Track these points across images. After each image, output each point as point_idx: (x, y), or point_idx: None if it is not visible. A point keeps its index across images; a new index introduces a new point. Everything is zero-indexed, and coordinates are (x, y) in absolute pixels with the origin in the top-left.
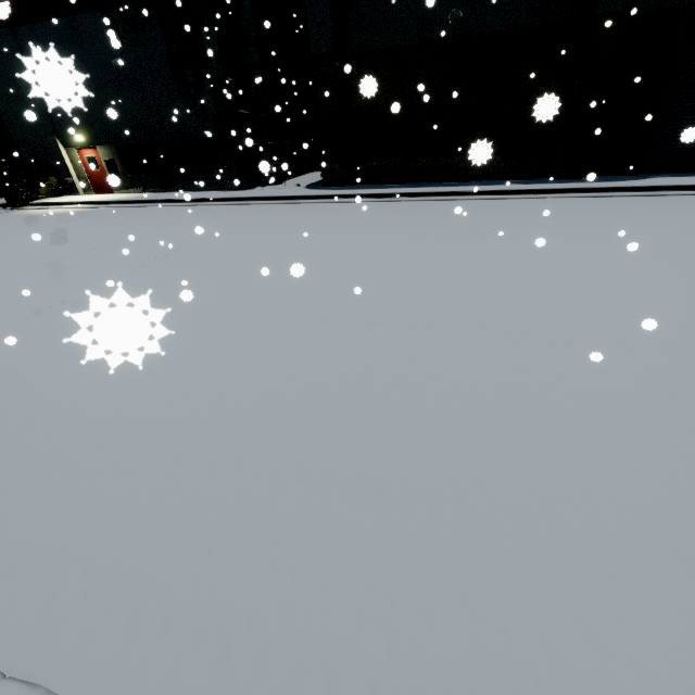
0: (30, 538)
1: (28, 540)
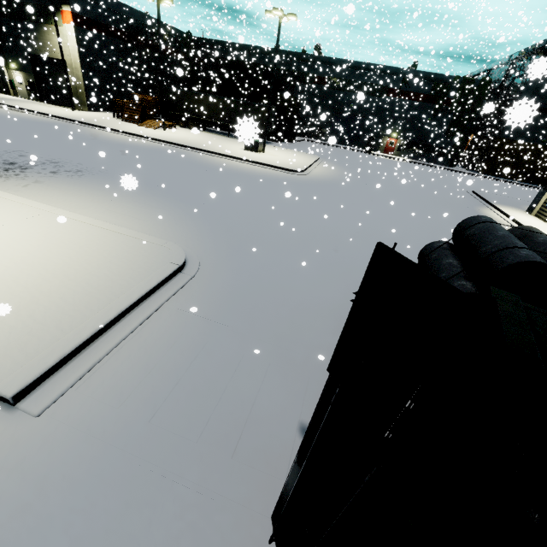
0: None
1: None
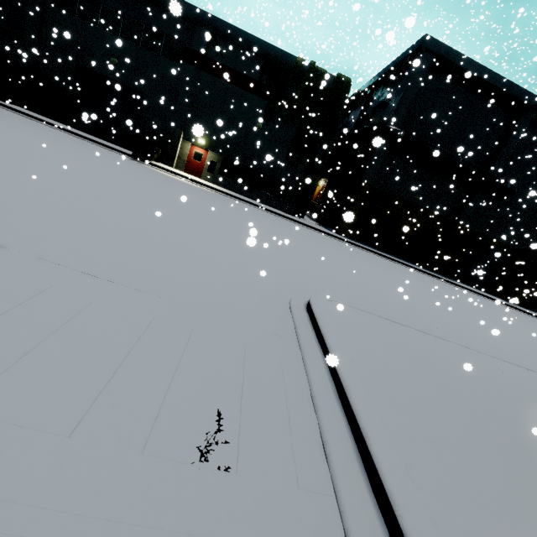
0: None
1: None
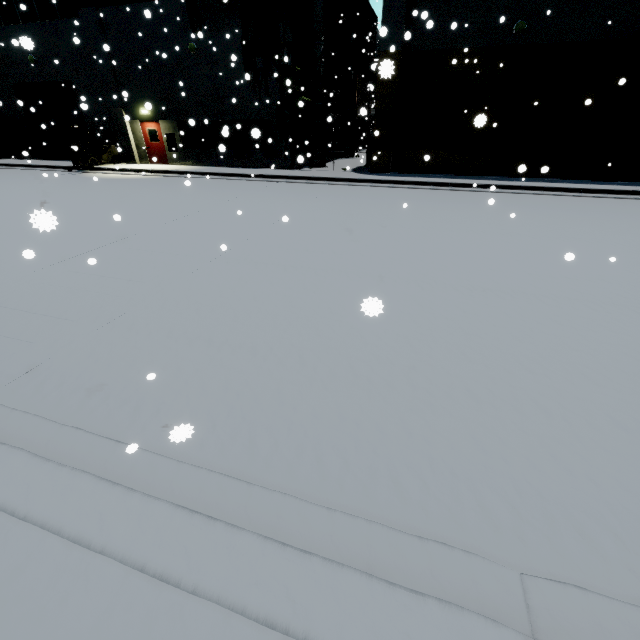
0: (411, 459)
1: (411, 460)
